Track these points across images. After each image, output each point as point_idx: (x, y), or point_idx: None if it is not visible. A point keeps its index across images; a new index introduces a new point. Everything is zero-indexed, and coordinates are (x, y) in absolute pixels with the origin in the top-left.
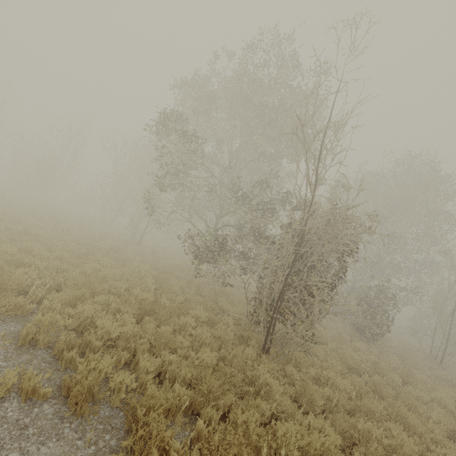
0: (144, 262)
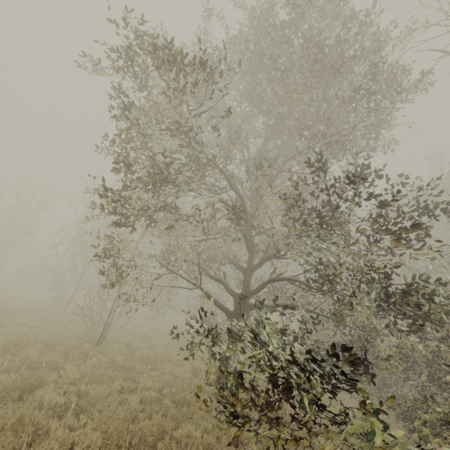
0: (94, 409)
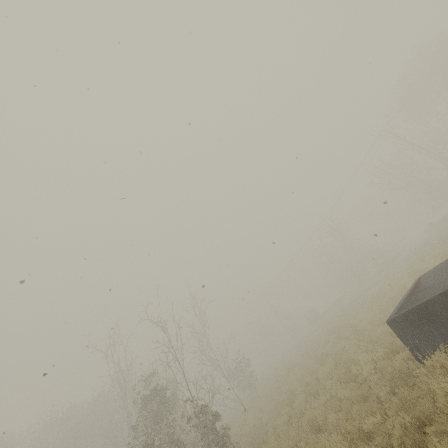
0: None
